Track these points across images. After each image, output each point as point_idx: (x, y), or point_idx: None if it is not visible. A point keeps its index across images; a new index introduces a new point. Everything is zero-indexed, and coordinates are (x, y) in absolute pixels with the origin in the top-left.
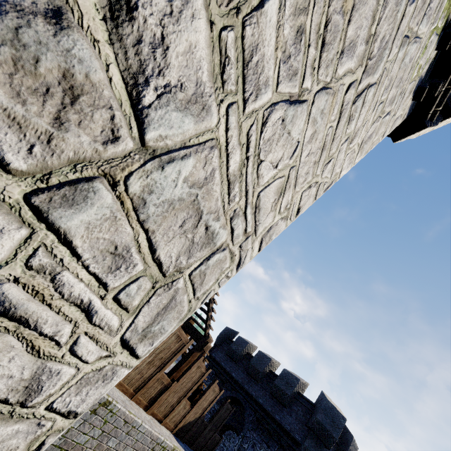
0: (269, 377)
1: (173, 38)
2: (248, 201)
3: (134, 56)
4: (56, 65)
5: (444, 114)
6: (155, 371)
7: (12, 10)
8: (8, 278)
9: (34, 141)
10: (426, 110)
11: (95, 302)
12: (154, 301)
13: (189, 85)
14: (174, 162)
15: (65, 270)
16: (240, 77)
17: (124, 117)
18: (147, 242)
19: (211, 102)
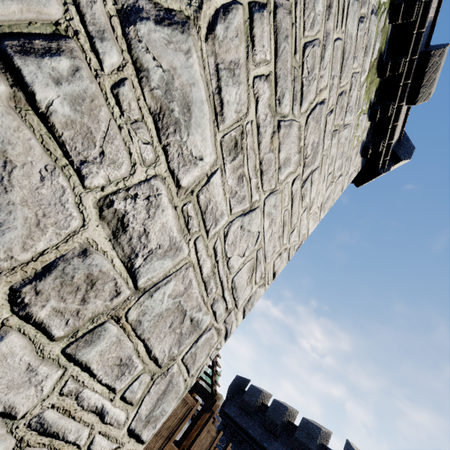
0: (288, 429)
1: (151, 227)
2: (224, 288)
3: (128, 247)
4: (83, 274)
5: (394, 160)
6: (163, 443)
7: (62, 262)
8: (48, 406)
9: (69, 317)
10: (376, 161)
11: (106, 405)
12: (154, 390)
13: (165, 243)
14: (159, 289)
15: (85, 388)
16: (201, 221)
17: (123, 280)
18: (144, 348)
19: (182, 244)
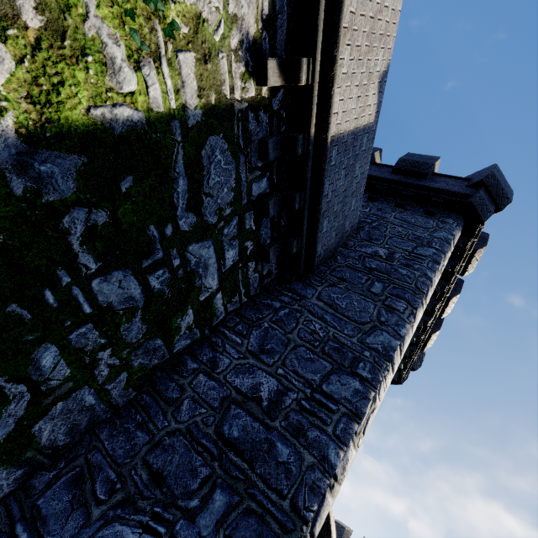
0: None
1: None
2: None
3: None
4: None
5: (411, 369)
6: None
7: None
8: None
9: None
10: (400, 378)
11: None
12: None
13: None
14: None
15: None
16: None
17: None
18: None
19: None
